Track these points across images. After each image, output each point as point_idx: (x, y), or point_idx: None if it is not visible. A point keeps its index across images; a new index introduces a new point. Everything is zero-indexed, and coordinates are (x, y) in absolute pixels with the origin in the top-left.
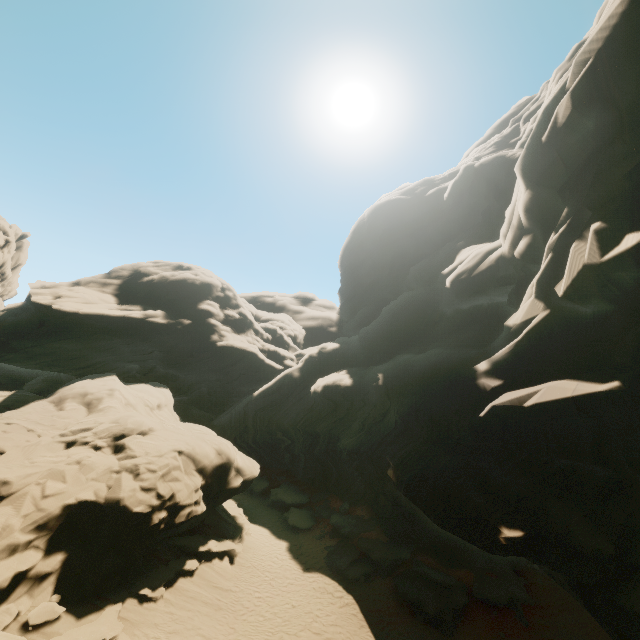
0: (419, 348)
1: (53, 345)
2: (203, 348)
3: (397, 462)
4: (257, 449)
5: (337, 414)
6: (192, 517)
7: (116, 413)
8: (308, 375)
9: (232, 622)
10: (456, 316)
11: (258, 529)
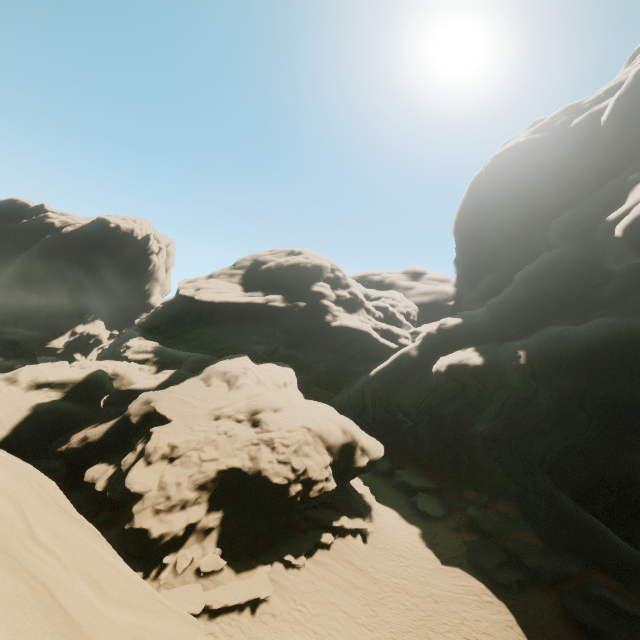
0: (574, 318)
1: (198, 331)
2: (318, 329)
3: (555, 457)
4: (377, 429)
5: (465, 396)
6: (324, 493)
7: (250, 390)
8: (427, 354)
9: (372, 604)
10: (633, 274)
11: (386, 510)
